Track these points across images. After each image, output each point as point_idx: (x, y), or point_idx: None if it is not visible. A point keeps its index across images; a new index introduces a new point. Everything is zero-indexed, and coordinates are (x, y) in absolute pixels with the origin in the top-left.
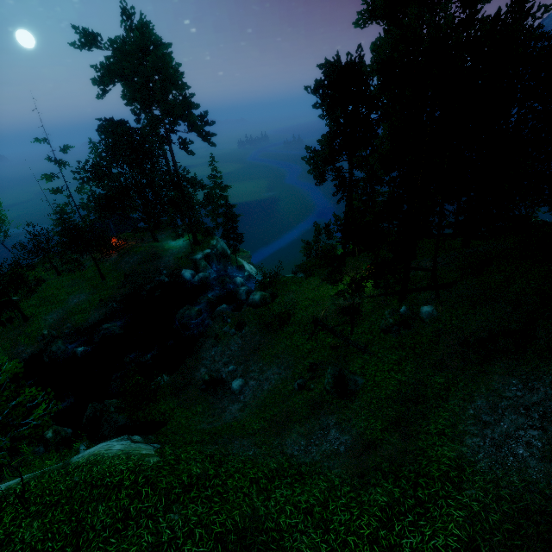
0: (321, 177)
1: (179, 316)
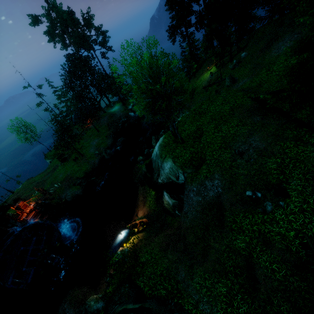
0: (174, 40)
1: (146, 122)
